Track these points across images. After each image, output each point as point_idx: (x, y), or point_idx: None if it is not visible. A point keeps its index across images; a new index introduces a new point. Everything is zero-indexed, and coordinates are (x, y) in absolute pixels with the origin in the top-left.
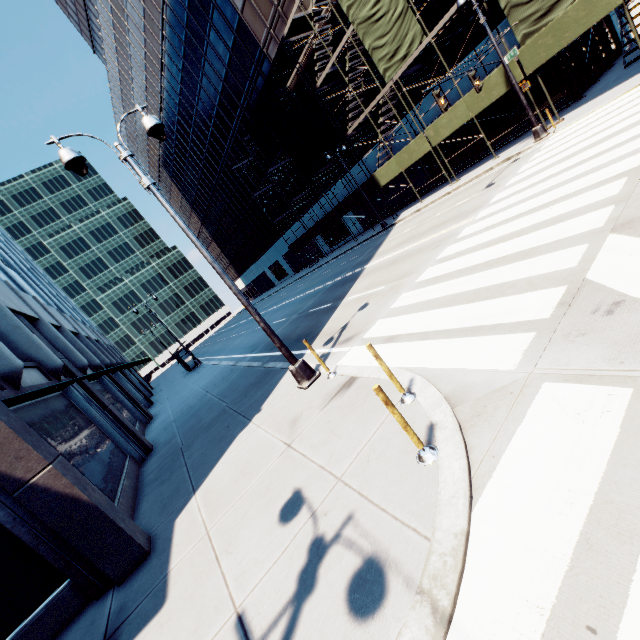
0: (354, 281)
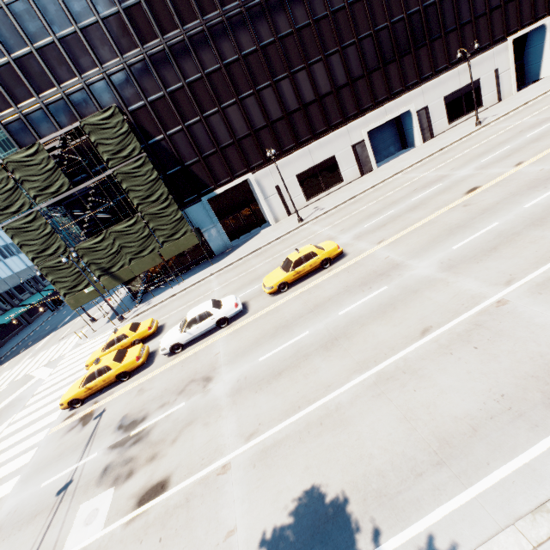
0: (36, 343)
